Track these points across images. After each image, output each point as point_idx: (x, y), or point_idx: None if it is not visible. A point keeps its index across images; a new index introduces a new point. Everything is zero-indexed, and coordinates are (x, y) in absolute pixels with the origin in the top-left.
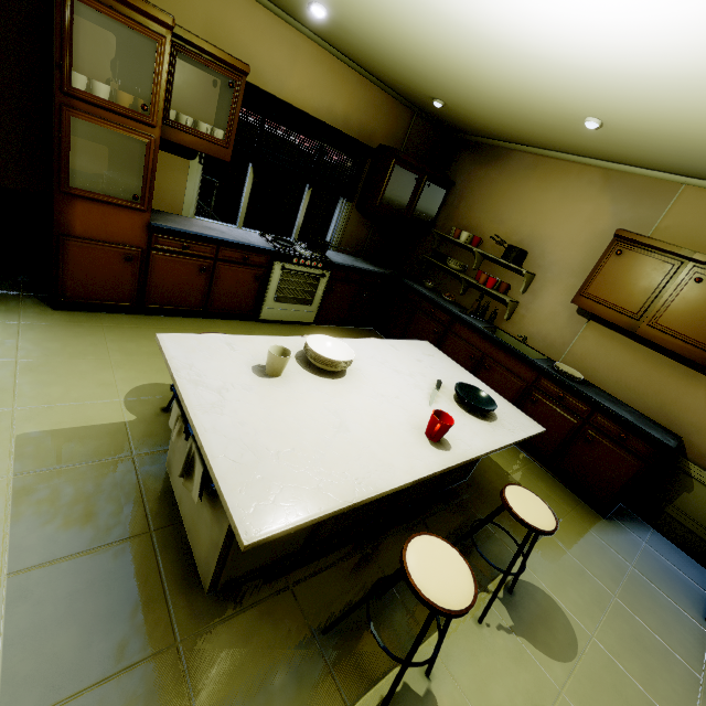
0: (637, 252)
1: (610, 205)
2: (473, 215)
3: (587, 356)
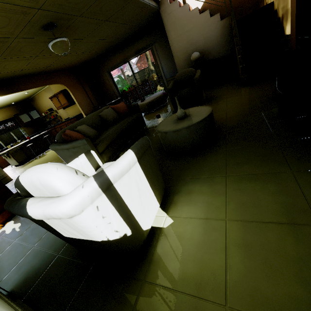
0: (53, 99)
1: (49, 94)
2: (42, 109)
3: (70, 113)
